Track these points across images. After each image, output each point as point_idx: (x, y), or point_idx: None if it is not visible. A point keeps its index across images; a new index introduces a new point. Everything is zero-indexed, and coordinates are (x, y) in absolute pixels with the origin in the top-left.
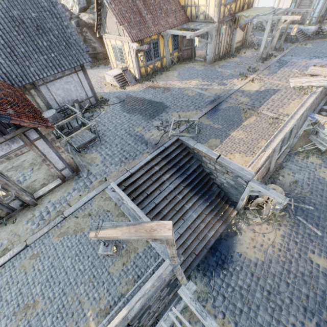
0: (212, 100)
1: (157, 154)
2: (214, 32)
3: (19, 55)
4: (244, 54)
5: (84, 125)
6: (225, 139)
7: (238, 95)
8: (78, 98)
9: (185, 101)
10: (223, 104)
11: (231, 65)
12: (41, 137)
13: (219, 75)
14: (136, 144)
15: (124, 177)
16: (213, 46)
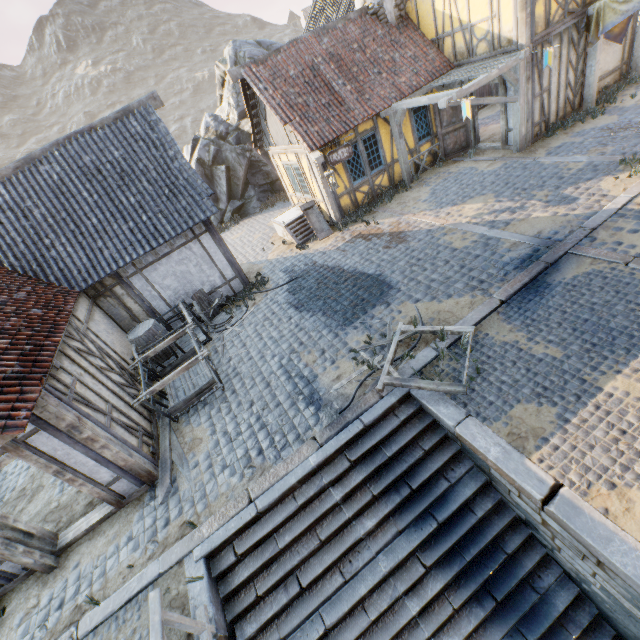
0: (525, 255)
1: (339, 447)
2: (521, 71)
3: (87, 231)
4: (634, 99)
5: (209, 345)
6: (576, 409)
7: (622, 230)
8: (207, 286)
9: (442, 266)
10: (563, 266)
11: (589, 140)
12: (40, 427)
13: (550, 176)
14: (294, 405)
15: (239, 522)
16: (525, 105)
